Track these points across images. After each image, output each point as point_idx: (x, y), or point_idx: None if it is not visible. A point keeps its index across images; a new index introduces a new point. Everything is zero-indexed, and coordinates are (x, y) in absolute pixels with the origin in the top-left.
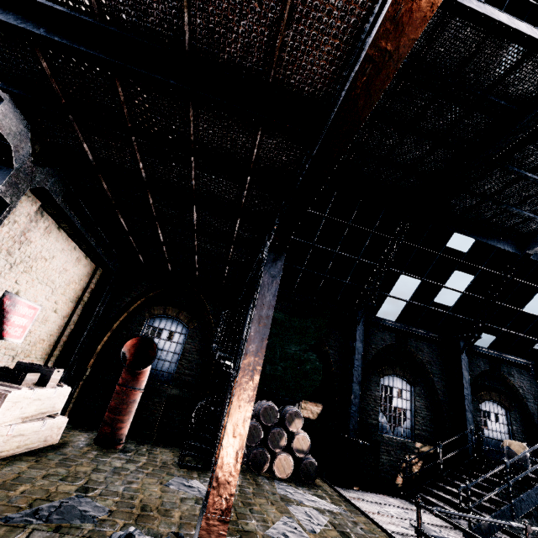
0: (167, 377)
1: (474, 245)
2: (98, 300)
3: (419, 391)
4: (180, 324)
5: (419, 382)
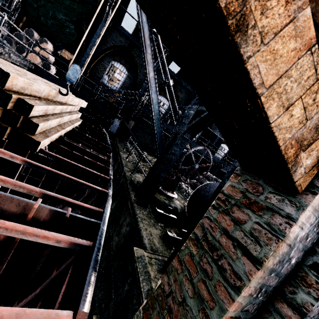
0: None
1: None
2: None
3: (130, 76)
4: None
5: (131, 72)
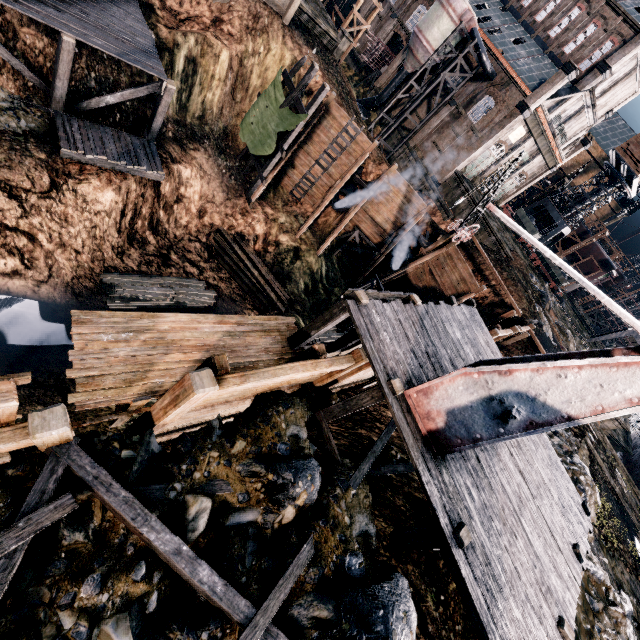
0: None
1: None
2: None
3: None
4: None
5: None
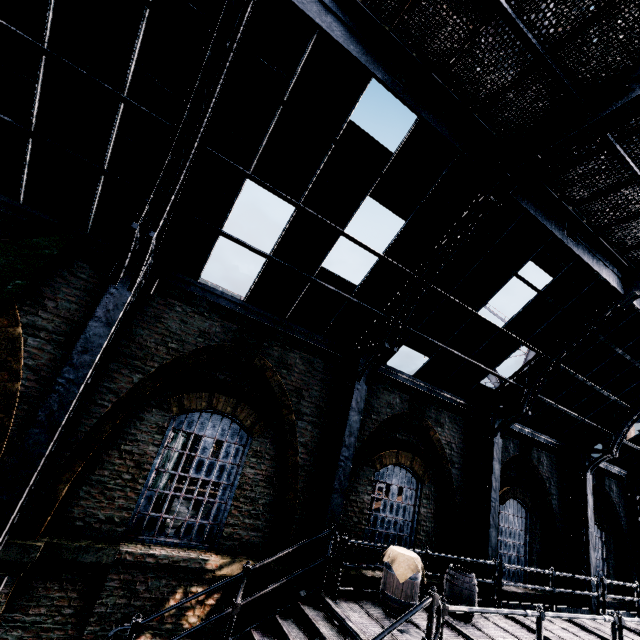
0: None
1: (412, 134)
2: None
3: (262, 446)
4: None
5: (264, 429)
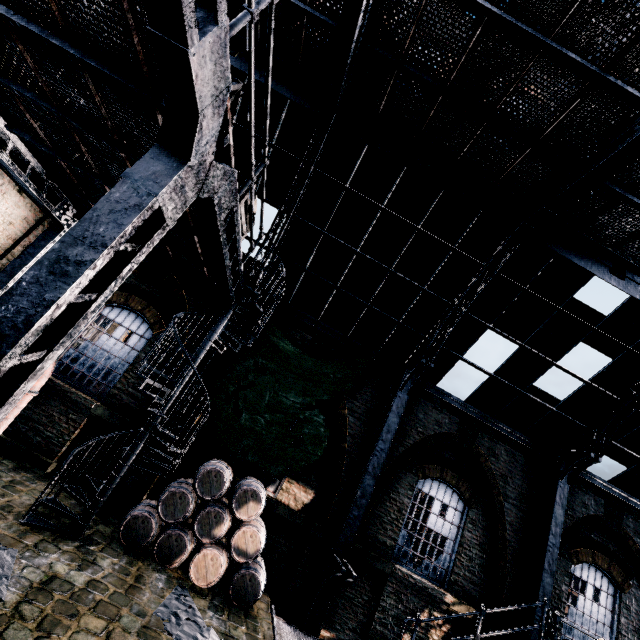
0: (103, 391)
1: (624, 305)
2: (29, 258)
3: (476, 516)
4: (145, 323)
5: (478, 503)
